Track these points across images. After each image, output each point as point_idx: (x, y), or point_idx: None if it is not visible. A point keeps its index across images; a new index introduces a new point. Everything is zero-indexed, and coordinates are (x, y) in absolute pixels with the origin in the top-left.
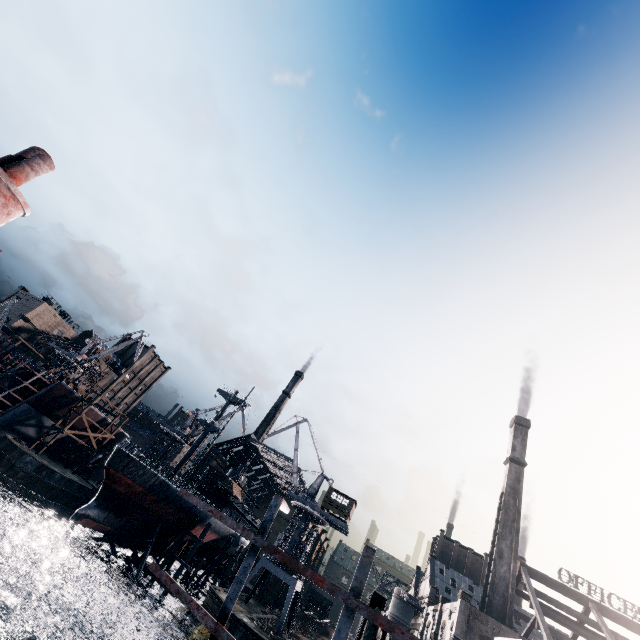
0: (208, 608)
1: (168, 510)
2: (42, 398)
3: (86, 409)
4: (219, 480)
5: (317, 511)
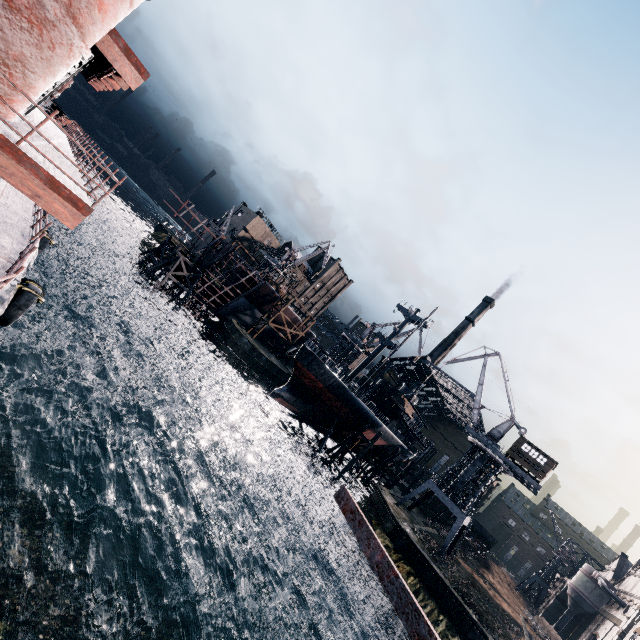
0: (374, 503)
1: (344, 409)
2: (253, 294)
3: (283, 308)
4: (391, 393)
5: (500, 457)
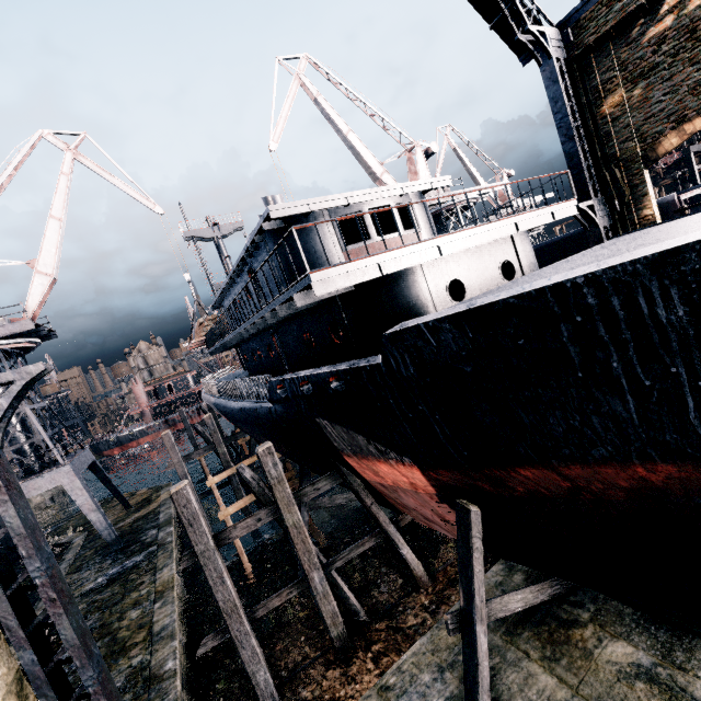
0: None
1: None
2: None
3: None
4: None
5: None
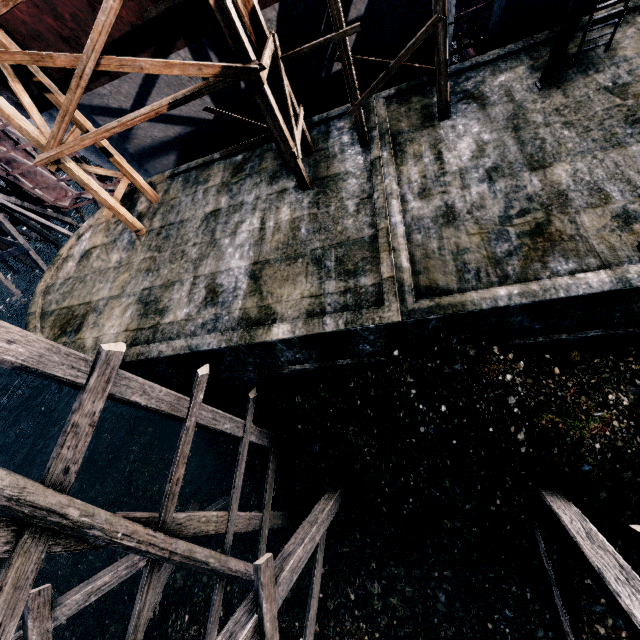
0: None
1: None
2: None
3: None
4: None
5: None
